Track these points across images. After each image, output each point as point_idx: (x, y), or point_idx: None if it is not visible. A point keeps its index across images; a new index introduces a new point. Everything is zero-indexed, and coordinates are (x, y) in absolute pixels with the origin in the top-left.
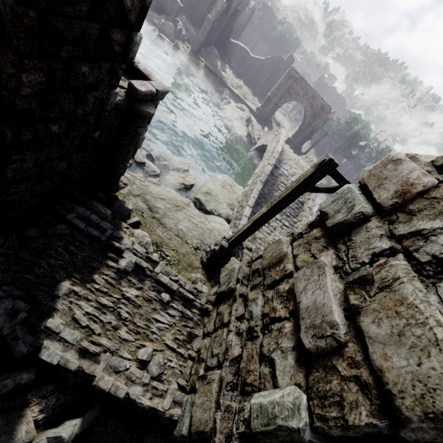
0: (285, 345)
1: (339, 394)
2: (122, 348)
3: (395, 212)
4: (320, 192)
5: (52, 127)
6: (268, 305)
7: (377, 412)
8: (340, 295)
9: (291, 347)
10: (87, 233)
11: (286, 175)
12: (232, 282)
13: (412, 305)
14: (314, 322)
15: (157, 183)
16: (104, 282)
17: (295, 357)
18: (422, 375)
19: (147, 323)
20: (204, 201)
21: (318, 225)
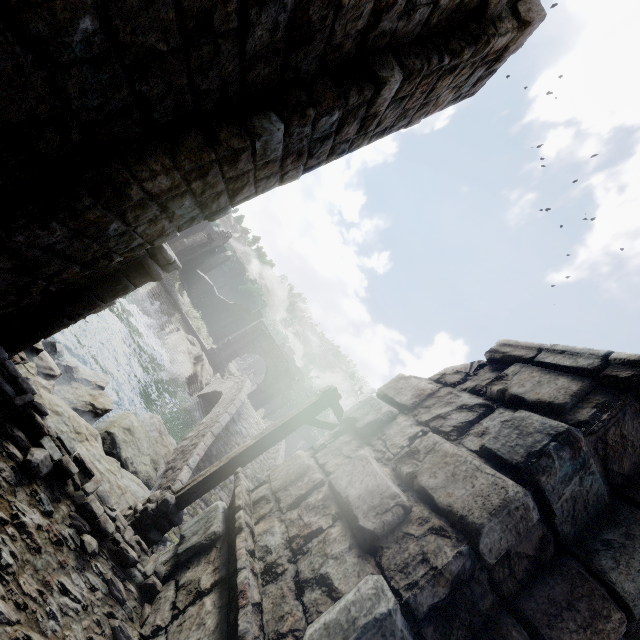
0: (338, 550)
1: (420, 551)
2: None
3: (416, 408)
4: (320, 426)
5: (113, 224)
6: (295, 525)
7: (458, 541)
8: (391, 476)
9: (347, 547)
10: None
11: (245, 435)
12: (217, 523)
13: (453, 454)
14: (373, 504)
15: (49, 387)
16: None
17: (357, 553)
18: (478, 491)
19: (43, 590)
20: (121, 441)
21: (345, 432)
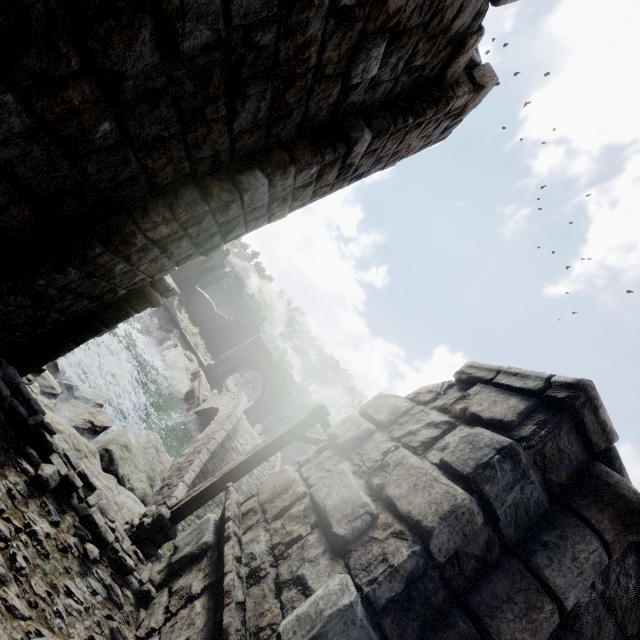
0: (314, 554)
1: (382, 552)
2: (3, 626)
3: (392, 425)
4: (310, 442)
5: (119, 265)
6: (279, 533)
7: (413, 542)
8: (364, 487)
9: (321, 551)
10: (8, 406)
11: (240, 451)
12: (208, 534)
13: (417, 467)
14: (346, 512)
15: (51, 406)
16: (5, 491)
17: (330, 556)
18: (433, 499)
19: (51, 591)
20: (119, 458)
21: (328, 448)
